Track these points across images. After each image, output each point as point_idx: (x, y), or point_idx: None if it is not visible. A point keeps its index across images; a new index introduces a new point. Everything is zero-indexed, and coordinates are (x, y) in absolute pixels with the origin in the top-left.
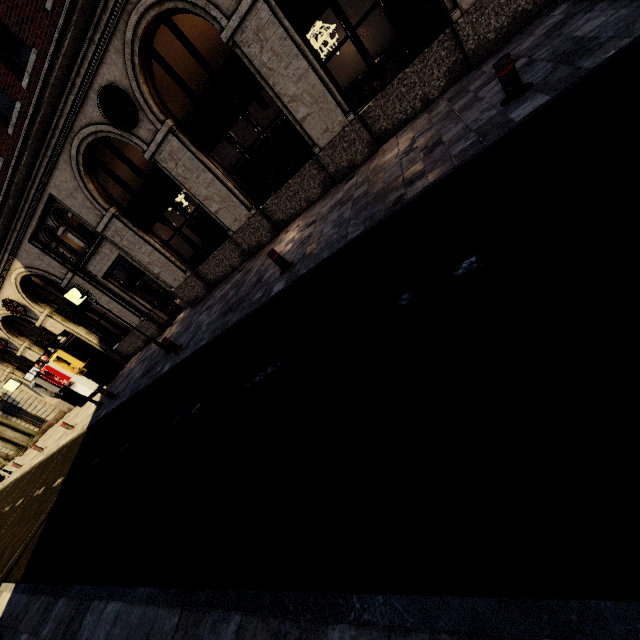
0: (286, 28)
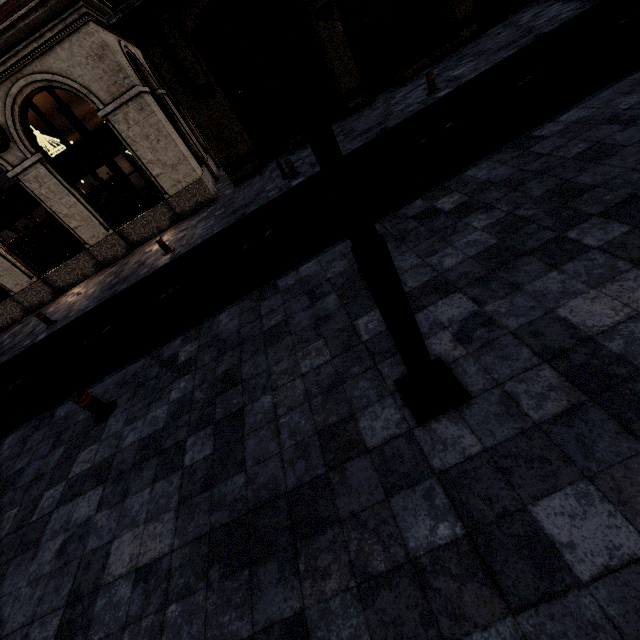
0: (60, 180)
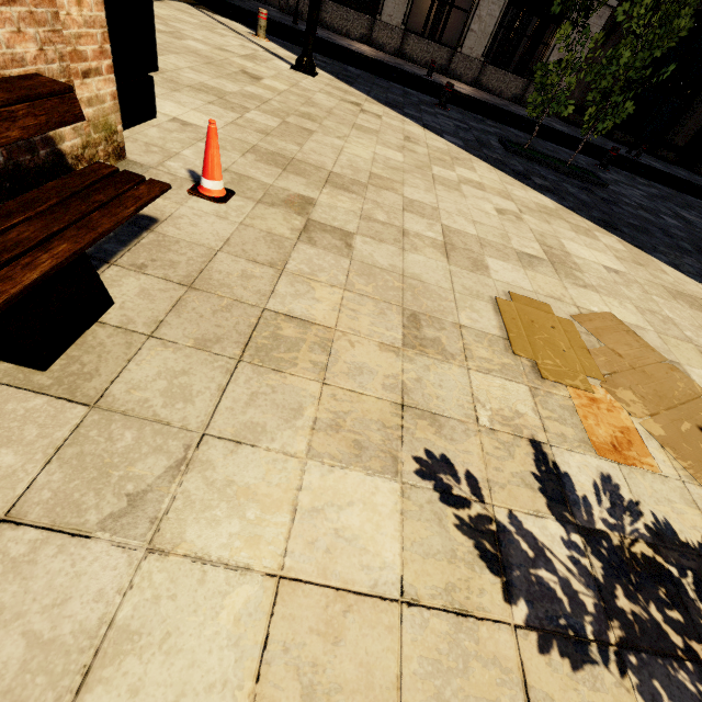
0: None
